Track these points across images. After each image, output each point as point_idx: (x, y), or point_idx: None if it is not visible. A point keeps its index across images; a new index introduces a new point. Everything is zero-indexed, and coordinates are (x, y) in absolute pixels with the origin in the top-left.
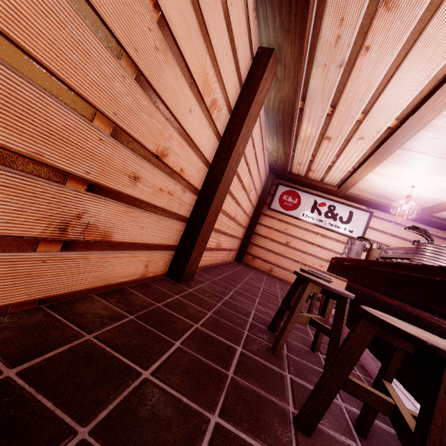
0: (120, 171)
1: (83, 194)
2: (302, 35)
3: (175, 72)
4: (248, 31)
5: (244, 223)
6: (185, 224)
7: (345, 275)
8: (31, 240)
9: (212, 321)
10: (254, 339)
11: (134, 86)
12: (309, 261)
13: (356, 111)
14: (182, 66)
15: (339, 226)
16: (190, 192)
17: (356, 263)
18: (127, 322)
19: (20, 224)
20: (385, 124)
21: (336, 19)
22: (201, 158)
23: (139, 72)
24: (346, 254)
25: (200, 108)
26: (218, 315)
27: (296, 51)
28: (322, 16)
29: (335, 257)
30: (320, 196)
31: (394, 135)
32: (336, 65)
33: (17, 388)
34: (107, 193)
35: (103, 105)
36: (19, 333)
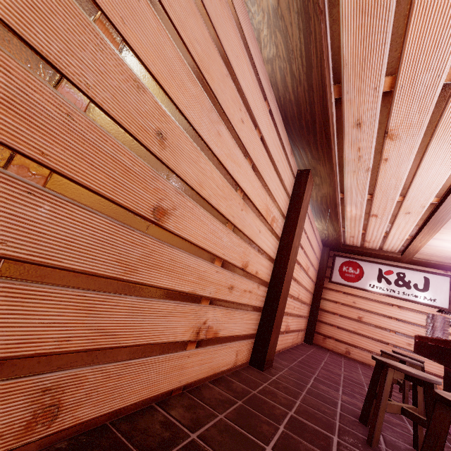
0: (224, 286)
1: (207, 307)
2: (330, 160)
3: (250, 216)
4: (289, 166)
5: (308, 300)
6: (260, 313)
7: (433, 357)
8: (185, 343)
9: (302, 409)
10: (347, 430)
11: (232, 235)
12: (392, 339)
13: (393, 195)
14: (254, 210)
15: (416, 294)
16: (262, 286)
17: (439, 343)
18: (239, 406)
19: (183, 333)
20: (426, 201)
21: (354, 148)
22: (268, 258)
23: (234, 227)
24: (430, 330)
25: (265, 227)
26: (306, 403)
27: (328, 168)
28: (342, 148)
29: (417, 335)
30: (384, 263)
31: (440, 209)
32: (363, 170)
33: (202, 446)
34: (218, 303)
35: (219, 252)
36: (184, 410)
